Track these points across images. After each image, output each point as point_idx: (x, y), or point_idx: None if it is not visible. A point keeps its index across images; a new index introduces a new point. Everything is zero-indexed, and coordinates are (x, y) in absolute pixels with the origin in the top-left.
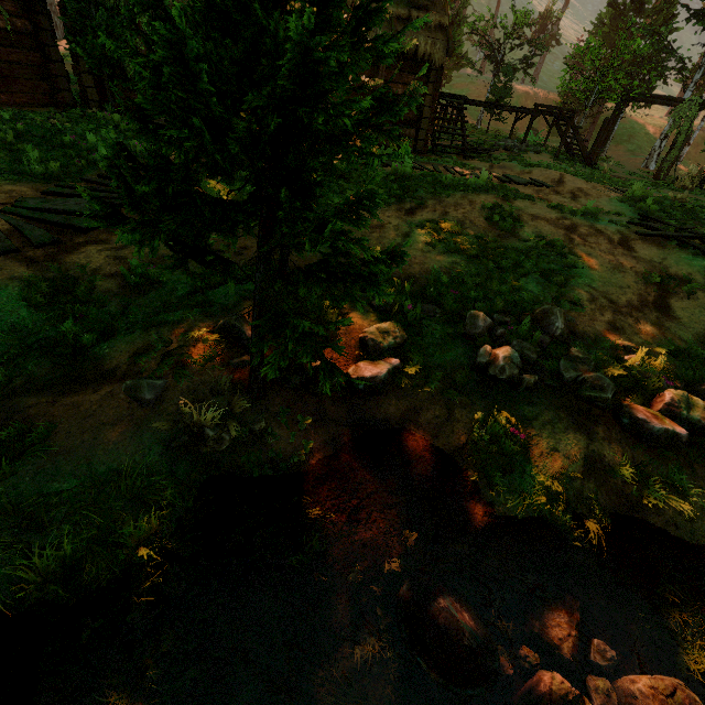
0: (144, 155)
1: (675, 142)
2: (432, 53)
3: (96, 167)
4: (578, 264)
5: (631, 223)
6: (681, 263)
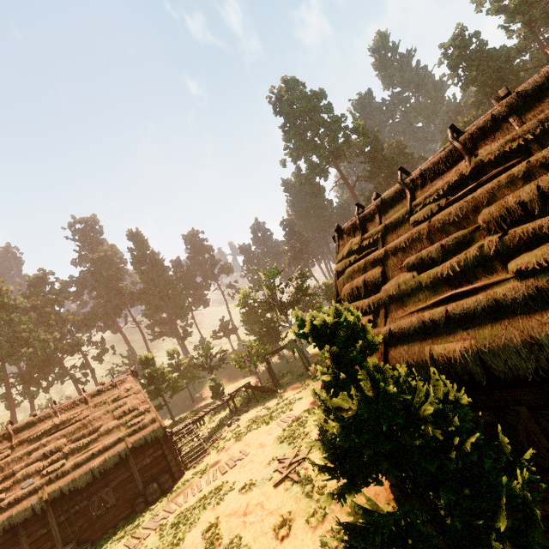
0: None
1: (300, 356)
2: (155, 434)
3: None
4: (248, 548)
5: (274, 471)
6: (288, 499)
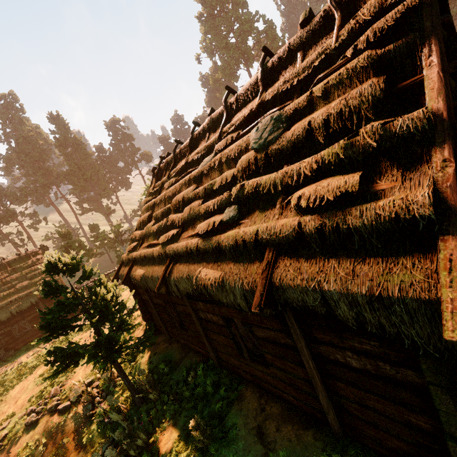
0: None
1: None
2: None
3: None
4: None
5: None
6: None
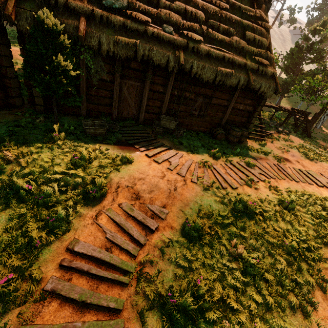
0: (96, 198)
1: None
2: (266, 91)
3: (54, 235)
4: None
5: None
6: None
